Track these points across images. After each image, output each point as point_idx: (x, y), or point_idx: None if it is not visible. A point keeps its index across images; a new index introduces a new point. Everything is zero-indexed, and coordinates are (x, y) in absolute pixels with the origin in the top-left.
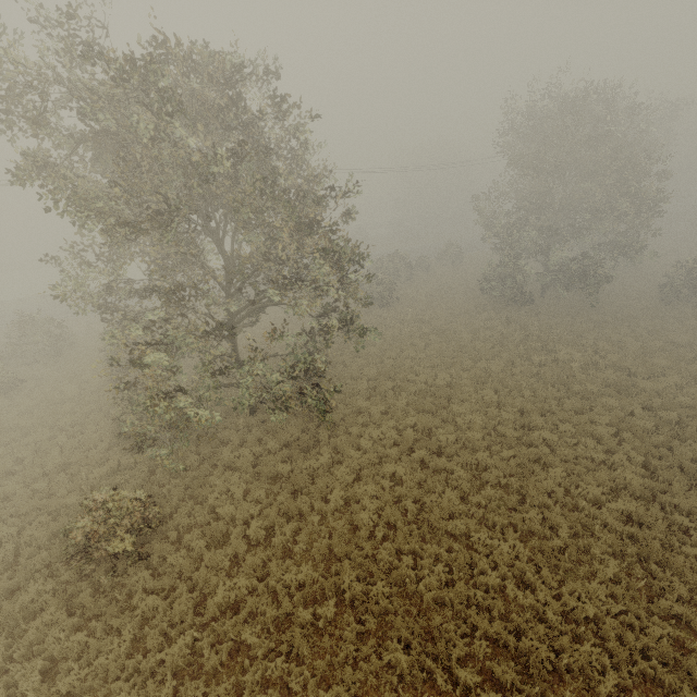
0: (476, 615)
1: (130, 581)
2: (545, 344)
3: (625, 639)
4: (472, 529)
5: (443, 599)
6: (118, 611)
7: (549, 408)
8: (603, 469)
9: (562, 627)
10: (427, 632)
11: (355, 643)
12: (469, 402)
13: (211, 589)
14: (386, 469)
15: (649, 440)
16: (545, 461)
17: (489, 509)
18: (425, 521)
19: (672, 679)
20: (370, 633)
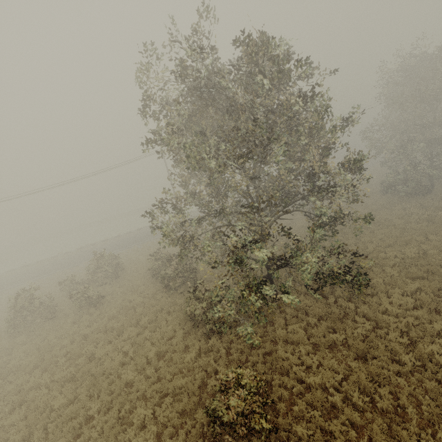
0: None
1: None
2: None
3: None
4: None
5: None
6: None
7: None
8: None
9: None
10: None
11: None
12: None
13: None
14: (431, 329)
15: None
16: None
17: None
18: None
19: None
20: None
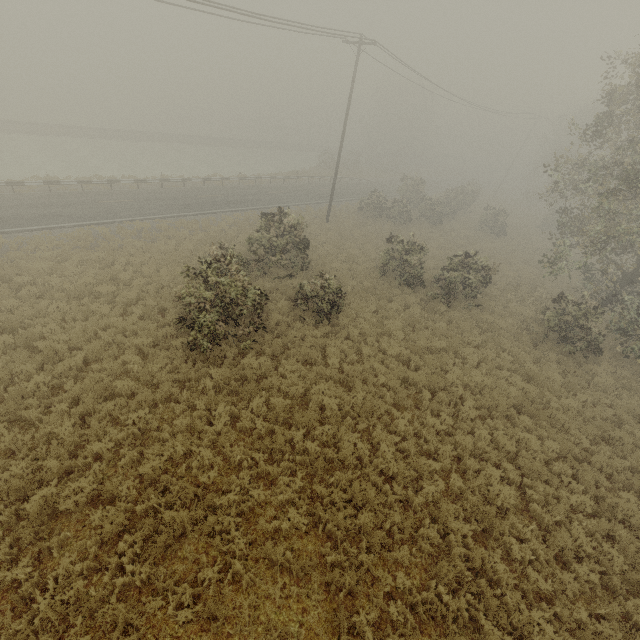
0: None
1: None
2: None
3: None
4: None
5: None
6: None
7: None
8: None
9: None
10: None
11: None
12: None
13: None
14: None
15: None
16: None
17: None
18: None
19: None
20: None
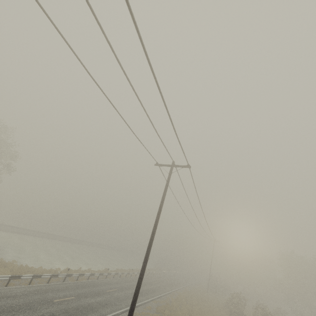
0: None
1: None
2: None
3: None
4: None
5: None
6: None
7: None
8: None
9: None
10: None
11: None
12: None
13: None
14: None
15: None
16: None
17: None
18: None
19: None
20: None
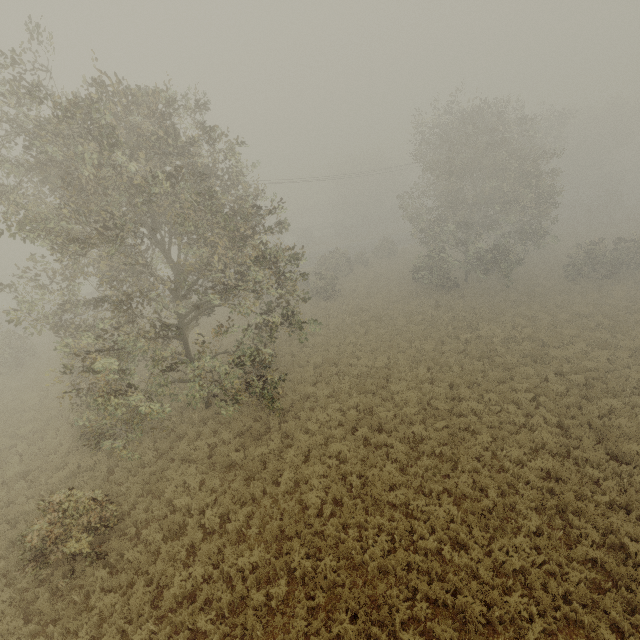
0: (416, 579)
1: (88, 581)
2: (469, 323)
3: (549, 587)
4: (410, 498)
5: (387, 567)
6: (75, 613)
7: (475, 381)
8: (524, 432)
9: (493, 582)
10: (373, 600)
11: (306, 618)
12: (406, 380)
13: (168, 581)
14: (331, 449)
15: (562, 402)
16: (473, 428)
17: (426, 477)
18: (368, 494)
19: (590, 619)
20: (321, 607)
